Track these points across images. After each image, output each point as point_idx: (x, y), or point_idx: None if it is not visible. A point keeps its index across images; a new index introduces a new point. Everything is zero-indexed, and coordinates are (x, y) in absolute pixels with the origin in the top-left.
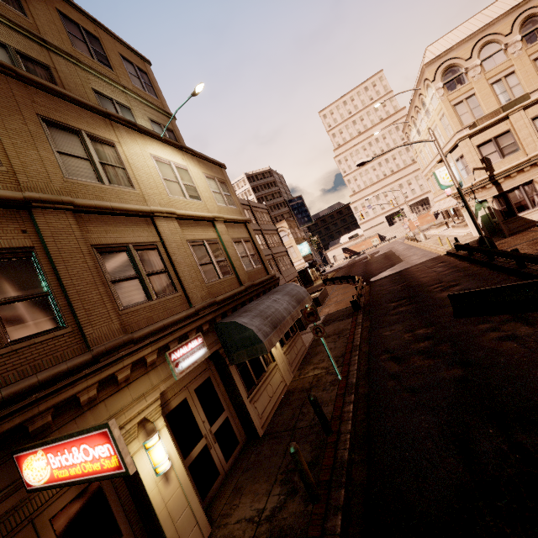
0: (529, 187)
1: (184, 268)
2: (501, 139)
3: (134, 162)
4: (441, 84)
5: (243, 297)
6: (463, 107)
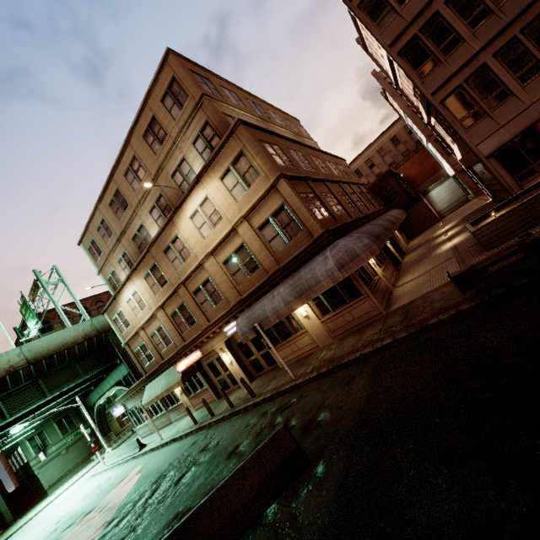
0: None
1: (222, 285)
2: None
3: (186, 236)
4: None
5: (263, 288)
6: None
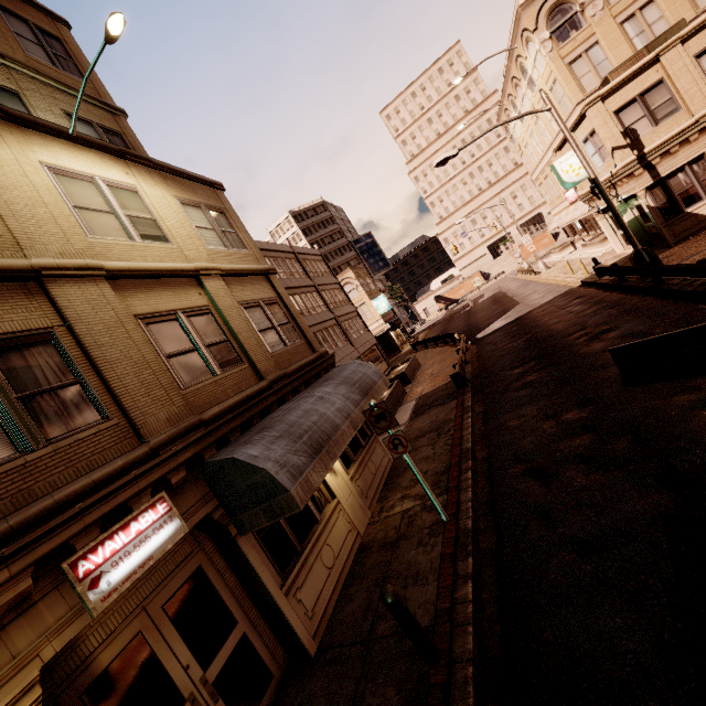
0: (699, 165)
1: (125, 370)
2: (650, 95)
3: None
4: (547, 33)
5: (263, 400)
6: (583, 64)
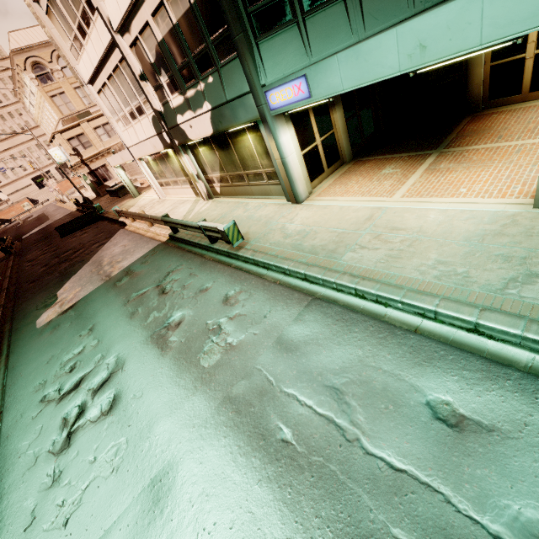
0: (105, 168)
1: None
2: (81, 137)
3: None
4: (34, 75)
5: None
6: (59, 100)
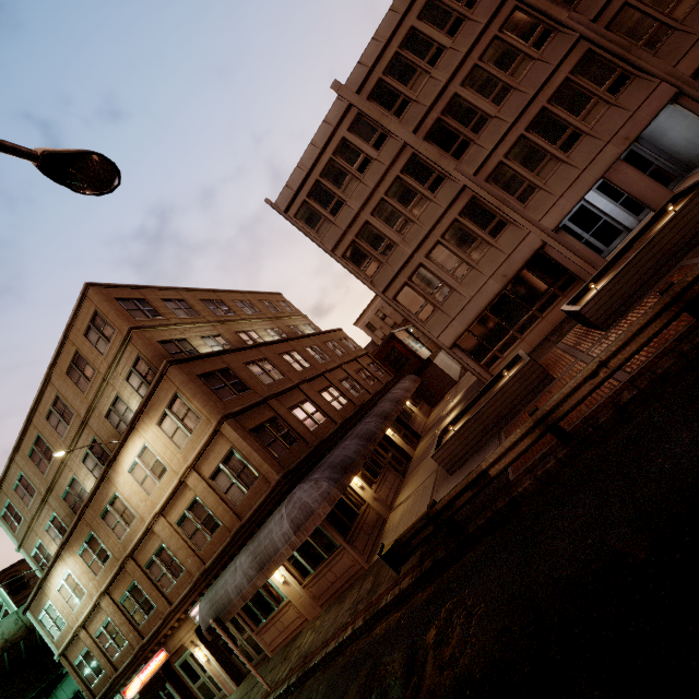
0: None
1: (180, 552)
2: None
3: (127, 493)
4: None
5: (227, 553)
6: None
